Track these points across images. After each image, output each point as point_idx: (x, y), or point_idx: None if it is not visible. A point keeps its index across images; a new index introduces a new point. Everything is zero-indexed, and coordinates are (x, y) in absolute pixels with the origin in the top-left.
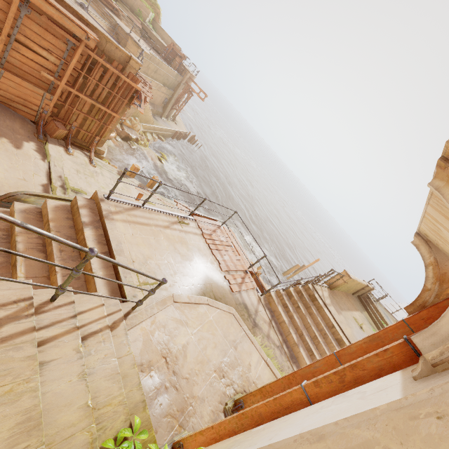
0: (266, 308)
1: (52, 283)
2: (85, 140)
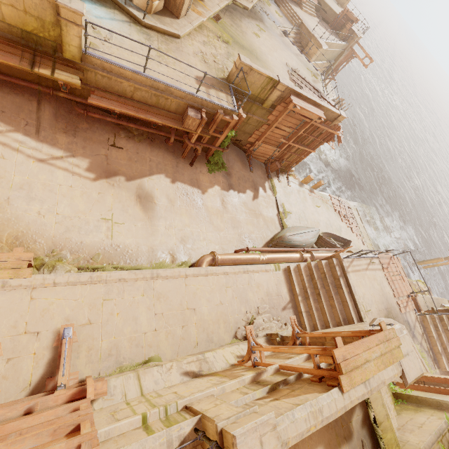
0: (420, 324)
1: (331, 304)
2: (284, 166)
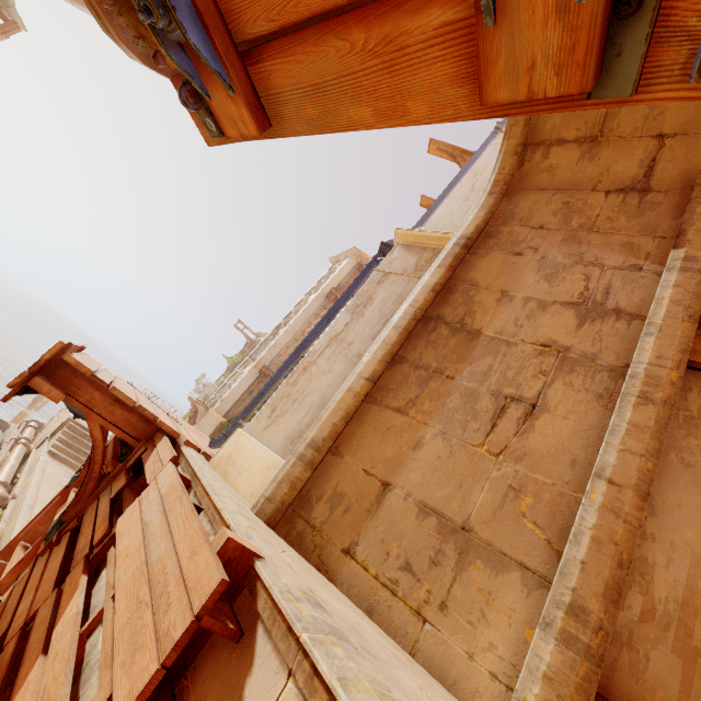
0: None
1: None
2: None
